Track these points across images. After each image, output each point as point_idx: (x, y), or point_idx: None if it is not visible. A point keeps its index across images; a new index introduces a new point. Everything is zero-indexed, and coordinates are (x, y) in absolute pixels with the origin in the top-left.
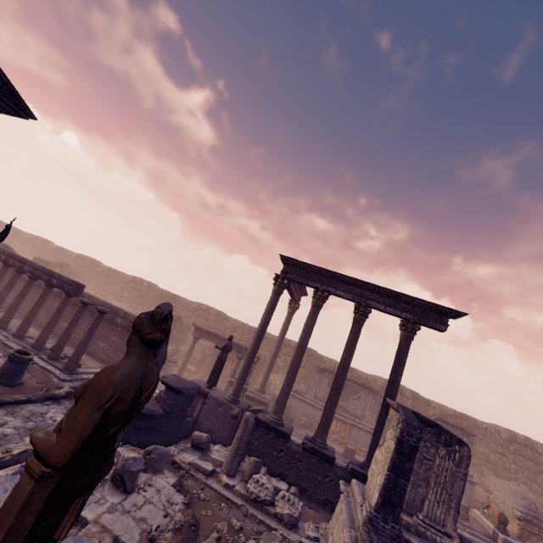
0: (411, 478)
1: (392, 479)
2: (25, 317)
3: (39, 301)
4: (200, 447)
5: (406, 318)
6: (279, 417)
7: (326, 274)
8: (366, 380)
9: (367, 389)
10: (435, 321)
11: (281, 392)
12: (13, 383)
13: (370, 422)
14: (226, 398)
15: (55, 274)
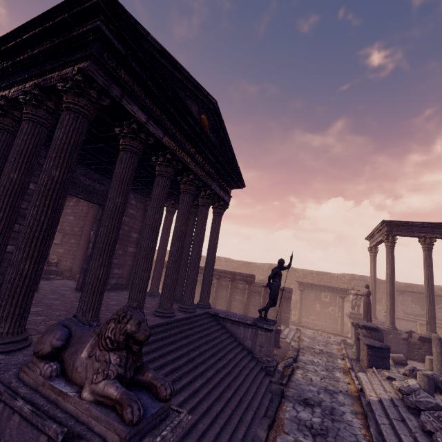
0: None
1: None
2: (227, 304)
3: (231, 292)
4: (403, 363)
5: None
6: (435, 333)
7: (427, 225)
8: None
9: None
10: None
11: (429, 315)
12: (280, 346)
13: None
14: (387, 328)
15: (235, 272)
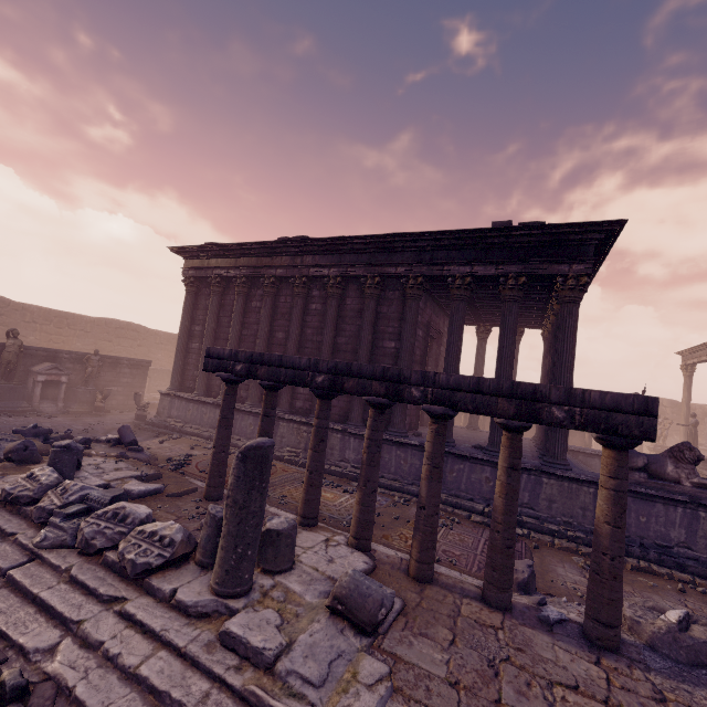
0: None
1: None
2: None
3: None
4: None
5: None
6: None
7: None
8: None
9: None
10: None
11: None
12: None
13: None
14: None
15: None
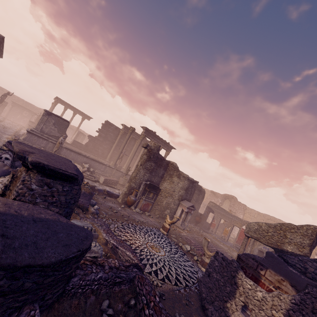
0: (78, 139)
1: (76, 137)
2: None
3: None
4: None
5: (83, 117)
6: None
7: (68, 104)
8: (71, 126)
9: (71, 129)
10: (88, 118)
11: None
12: None
13: (70, 136)
14: None
15: None
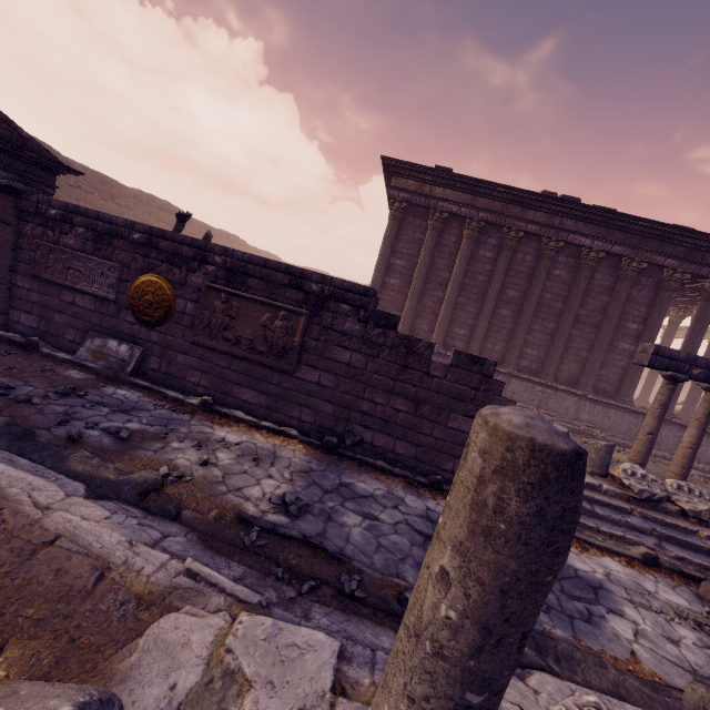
0: None
1: None
2: None
3: None
4: None
5: None
6: None
7: None
8: None
9: None
10: None
11: None
12: None
13: None
14: None
15: None
